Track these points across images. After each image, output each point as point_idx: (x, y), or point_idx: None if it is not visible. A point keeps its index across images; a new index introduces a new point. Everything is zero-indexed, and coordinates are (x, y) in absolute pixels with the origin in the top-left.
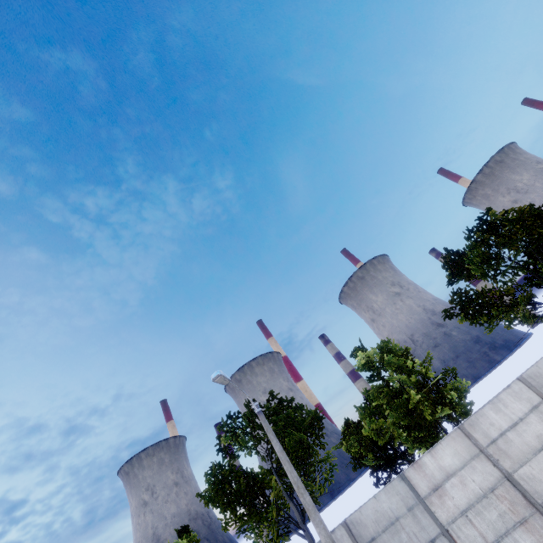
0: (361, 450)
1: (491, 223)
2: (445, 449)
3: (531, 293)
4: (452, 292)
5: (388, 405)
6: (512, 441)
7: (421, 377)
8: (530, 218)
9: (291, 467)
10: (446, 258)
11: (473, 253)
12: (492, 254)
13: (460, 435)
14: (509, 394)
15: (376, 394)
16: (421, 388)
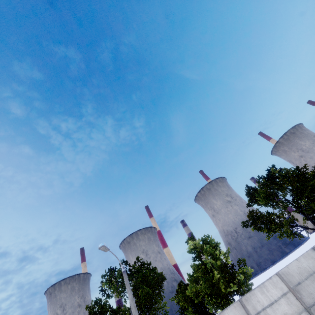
0: (185, 304)
1: (271, 175)
2: (229, 313)
3: (292, 219)
4: (249, 211)
5: (202, 277)
6: (269, 314)
7: (224, 262)
8: (292, 176)
9: (136, 311)
10: (248, 190)
11: (260, 190)
12: (271, 193)
13: (239, 305)
14: (270, 283)
15: (196, 269)
16: (223, 269)
